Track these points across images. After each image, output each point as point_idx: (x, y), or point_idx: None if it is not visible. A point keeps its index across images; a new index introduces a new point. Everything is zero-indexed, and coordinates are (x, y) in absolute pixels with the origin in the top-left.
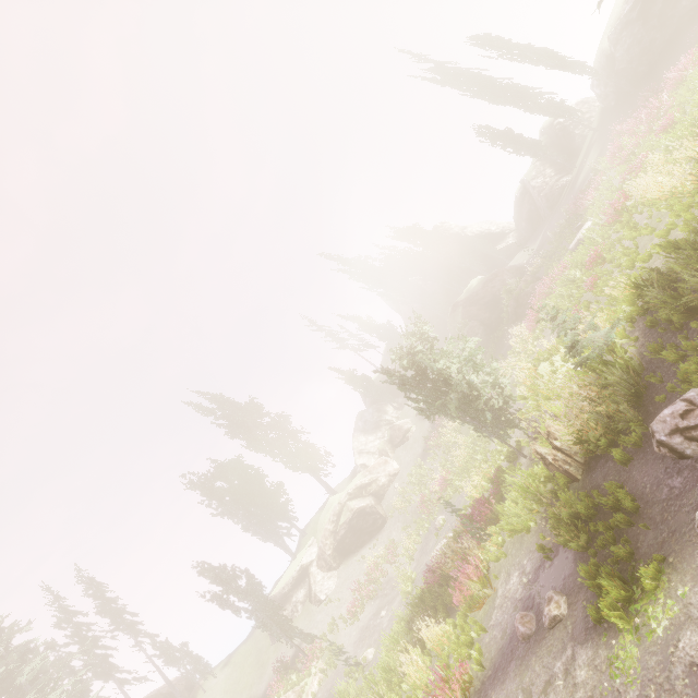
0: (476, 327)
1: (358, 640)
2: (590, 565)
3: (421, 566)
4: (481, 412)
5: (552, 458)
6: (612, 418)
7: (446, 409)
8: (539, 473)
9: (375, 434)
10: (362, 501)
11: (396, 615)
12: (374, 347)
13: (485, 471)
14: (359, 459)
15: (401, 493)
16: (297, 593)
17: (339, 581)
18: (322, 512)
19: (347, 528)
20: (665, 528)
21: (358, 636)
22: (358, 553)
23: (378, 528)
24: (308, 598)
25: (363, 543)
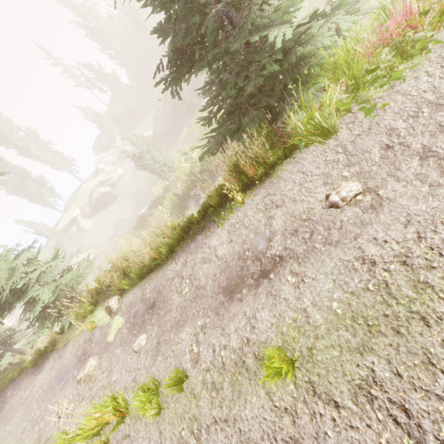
0: (169, 107)
1: (109, 241)
2: (176, 217)
3: (135, 215)
4: (162, 170)
5: (176, 193)
6: (189, 186)
7: (149, 169)
8: (174, 194)
9: (109, 152)
10: (105, 188)
11: (127, 231)
12: (105, 91)
13: (162, 186)
14: (100, 166)
15: (126, 186)
16: (72, 229)
17: (95, 222)
18: (78, 192)
19: (97, 201)
20: (187, 211)
21: (108, 239)
22: (104, 211)
23: (114, 200)
24: (78, 230)
25: (106, 207)
